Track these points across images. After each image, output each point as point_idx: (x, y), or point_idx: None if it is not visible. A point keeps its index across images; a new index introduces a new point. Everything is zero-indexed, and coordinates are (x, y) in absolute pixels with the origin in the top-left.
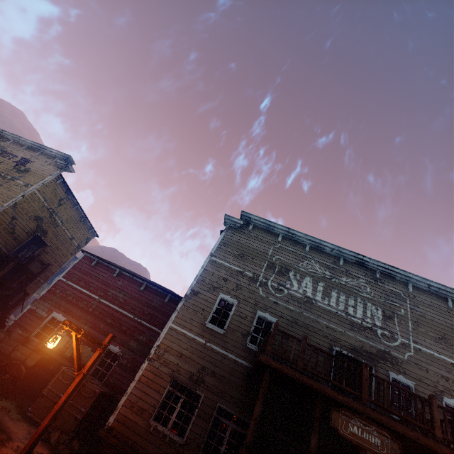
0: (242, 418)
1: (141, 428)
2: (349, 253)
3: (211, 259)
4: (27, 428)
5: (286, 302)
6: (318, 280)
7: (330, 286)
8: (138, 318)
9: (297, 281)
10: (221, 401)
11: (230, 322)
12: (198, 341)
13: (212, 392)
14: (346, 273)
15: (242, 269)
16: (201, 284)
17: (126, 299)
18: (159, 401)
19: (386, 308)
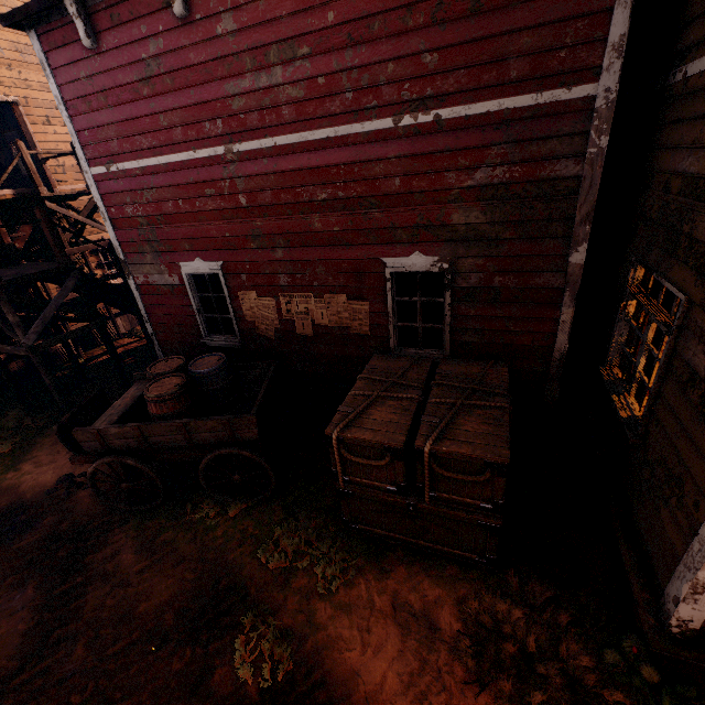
0: None
1: None
2: None
3: None
4: (384, 601)
5: None
6: None
7: None
8: (415, 111)
9: None
10: None
11: None
12: None
13: None
14: None
15: None
16: None
17: (308, 75)
18: None
19: None
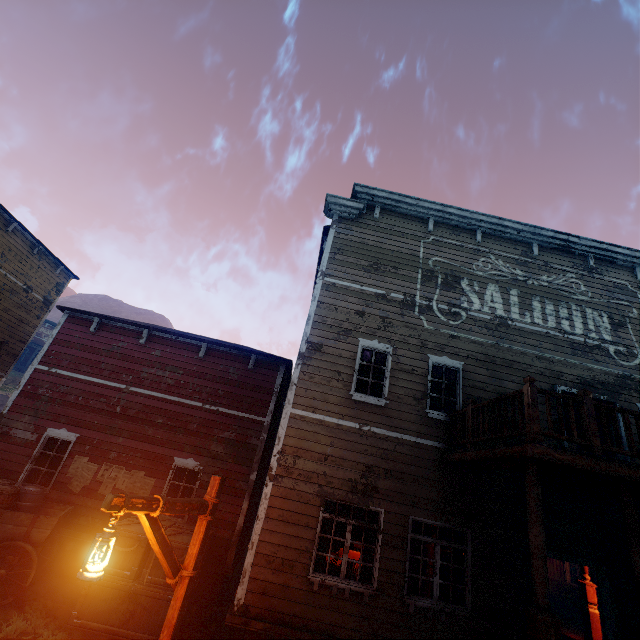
0: (454, 527)
1: (297, 590)
2: (546, 234)
3: (324, 283)
4: None
5: (470, 332)
6: (508, 287)
7: (527, 293)
8: (211, 404)
9: (477, 295)
10: (414, 512)
11: (390, 384)
12: (347, 427)
13: (395, 502)
14: (546, 268)
15: (383, 291)
16: (321, 330)
17: (179, 379)
18: (315, 541)
19: (614, 312)
